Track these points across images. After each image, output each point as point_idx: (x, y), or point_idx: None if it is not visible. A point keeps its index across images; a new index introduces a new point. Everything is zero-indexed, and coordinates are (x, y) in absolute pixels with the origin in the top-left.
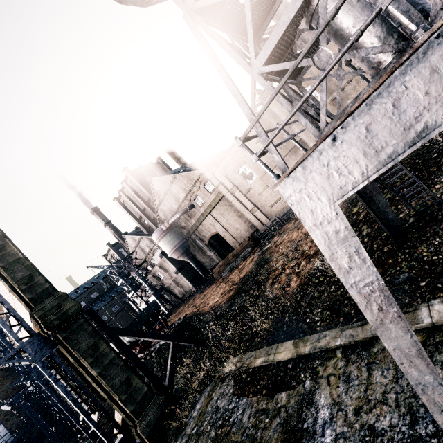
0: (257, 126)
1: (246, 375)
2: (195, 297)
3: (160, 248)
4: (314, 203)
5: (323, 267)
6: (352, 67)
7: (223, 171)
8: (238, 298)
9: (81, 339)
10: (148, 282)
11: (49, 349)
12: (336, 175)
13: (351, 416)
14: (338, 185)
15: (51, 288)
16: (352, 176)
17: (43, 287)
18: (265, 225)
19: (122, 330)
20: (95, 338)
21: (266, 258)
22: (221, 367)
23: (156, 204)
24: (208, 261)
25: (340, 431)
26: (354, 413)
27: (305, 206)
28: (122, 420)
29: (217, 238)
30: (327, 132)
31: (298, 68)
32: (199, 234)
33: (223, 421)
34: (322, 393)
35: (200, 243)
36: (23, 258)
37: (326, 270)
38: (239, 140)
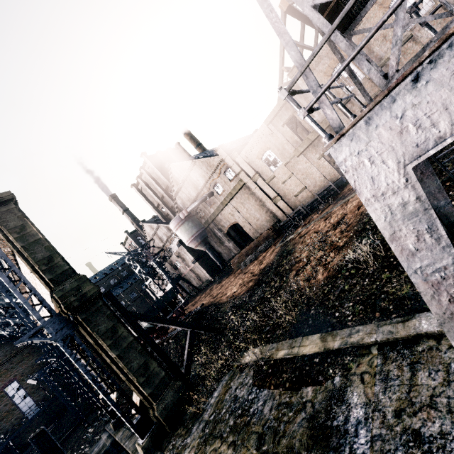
0: (307, 73)
1: (267, 367)
2: (212, 288)
3: (178, 236)
4: (377, 169)
5: (356, 258)
6: (417, 15)
7: (245, 157)
8: (258, 289)
9: (100, 321)
10: (165, 270)
11: (69, 329)
12: (412, 129)
13: (391, 418)
14: (413, 143)
15: (70, 270)
16: (436, 128)
17: (63, 269)
18: (288, 215)
19: (140, 315)
20: (114, 321)
21: (289, 249)
22: (239, 357)
23: (175, 191)
24: (226, 251)
25: (377, 433)
26: (394, 415)
27: (364, 173)
28: (140, 402)
29: (235, 228)
30: (408, 69)
31: (351, 15)
32: (217, 223)
33: (243, 410)
34: (355, 391)
35: (218, 233)
36: (43, 239)
37: (359, 263)
38: (285, 90)
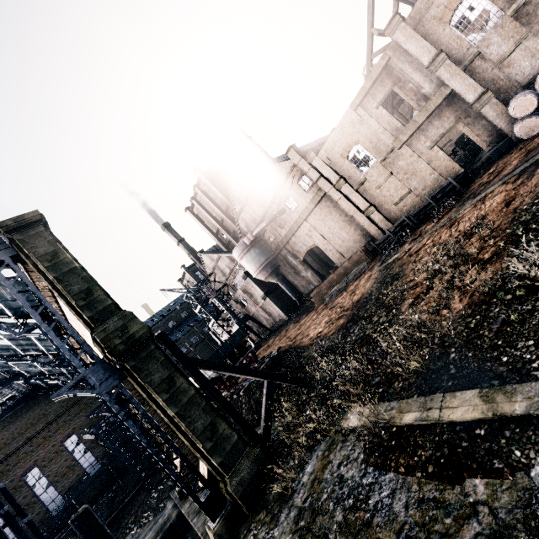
0: None
1: (387, 436)
2: (288, 328)
3: (243, 268)
4: None
5: (531, 271)
6: None
7: (325, 157)
8: (354, 327)
9: (153, 370)
10: (230, 308)
11: (116, 379)
12: None
13: None
14: None
15: (114, 306)
16: None
17: (105, 304)
18: (387, 230)
19: (202, 362)
20: (170, 369)
21: (395, 273)
22: (339, 419)
23: (236, 212)
24: (303, 283)
25: None
26: None
27: None
28: (208, 472)
29: (313, 255)
30: None
31: None
32: (291, 248)
33: (356, 501)
34: None
35: (293, 261)
36: (79, 268)
37: (531, 278)
38: None
